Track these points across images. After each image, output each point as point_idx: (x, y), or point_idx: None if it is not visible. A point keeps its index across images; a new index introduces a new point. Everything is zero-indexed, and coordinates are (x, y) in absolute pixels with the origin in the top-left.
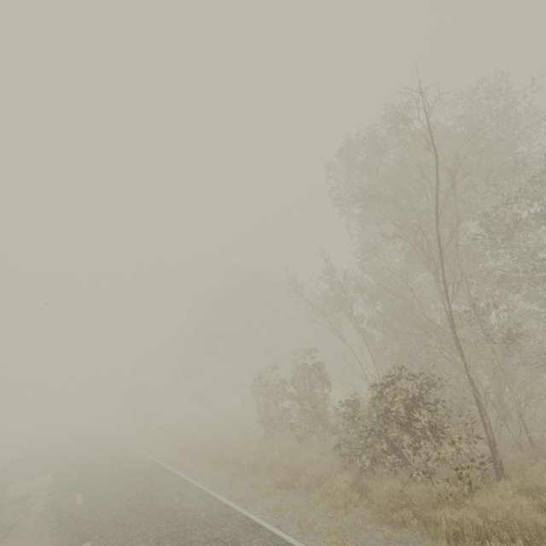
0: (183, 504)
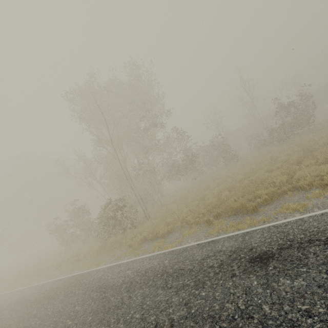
0: (22, 295)
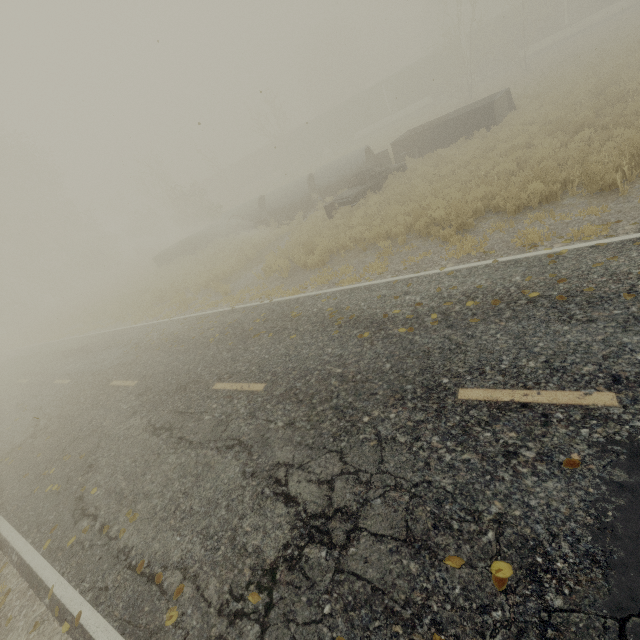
0: None
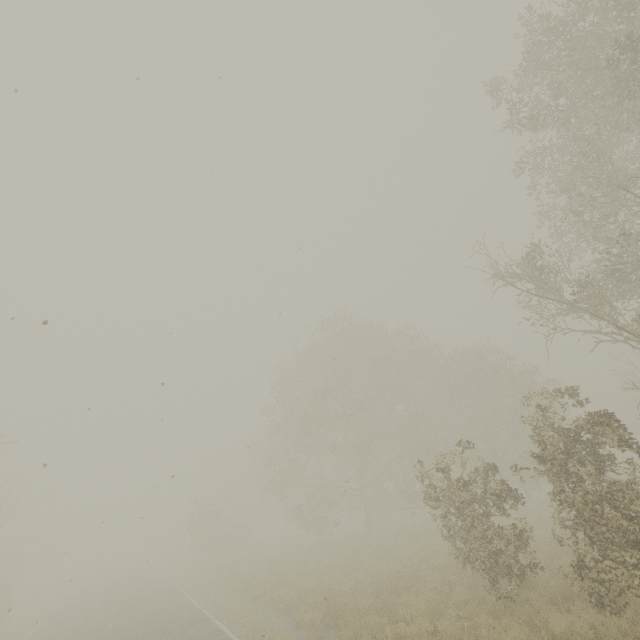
0: None
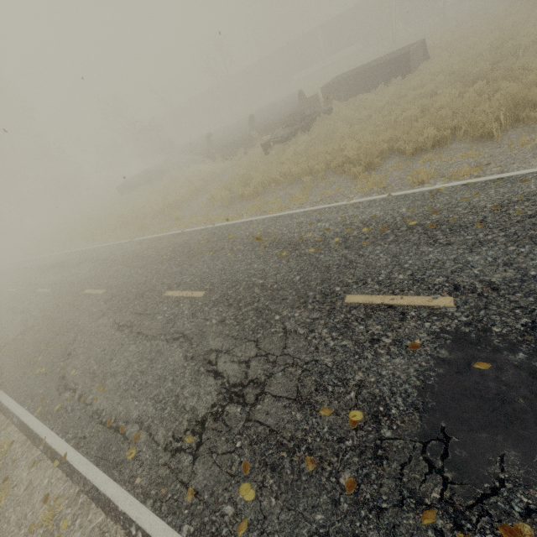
0: None
